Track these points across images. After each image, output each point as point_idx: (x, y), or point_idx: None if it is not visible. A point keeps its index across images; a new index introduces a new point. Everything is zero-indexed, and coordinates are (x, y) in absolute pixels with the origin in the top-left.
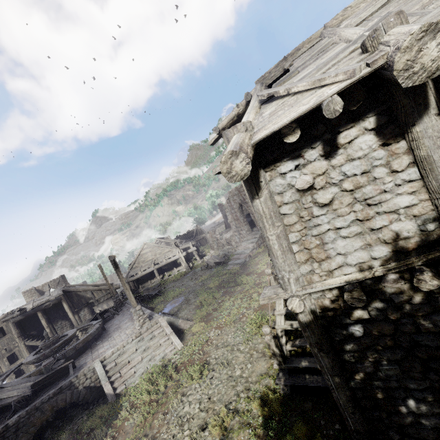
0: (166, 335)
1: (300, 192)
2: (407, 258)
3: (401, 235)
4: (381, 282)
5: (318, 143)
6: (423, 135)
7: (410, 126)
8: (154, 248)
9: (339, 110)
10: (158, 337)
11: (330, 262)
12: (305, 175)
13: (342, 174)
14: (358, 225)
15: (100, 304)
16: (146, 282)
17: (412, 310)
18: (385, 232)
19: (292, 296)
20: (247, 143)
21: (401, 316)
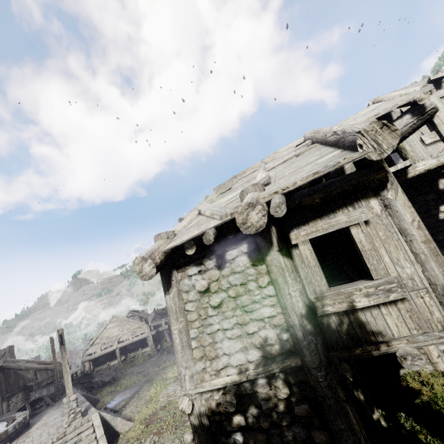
0: (95, 438)
1: (201, 293)
2: (270, 364)
3: (267, 341)
4: (254, 386)
5: (214, 256)
6: (271, 263)
7: (265, 256)
8: (123, 322)
9: (212, 240)
10: (84, 441)
11: (218, 361)
12: (203, 280)
13: (228, 283)
14: (238, 328)
15: (40, 388)
16: (104, 364)
17: (278, 419)
18: (256, 337)
19: (184, 395)
20: (160, 250)
21: (271, 425)
